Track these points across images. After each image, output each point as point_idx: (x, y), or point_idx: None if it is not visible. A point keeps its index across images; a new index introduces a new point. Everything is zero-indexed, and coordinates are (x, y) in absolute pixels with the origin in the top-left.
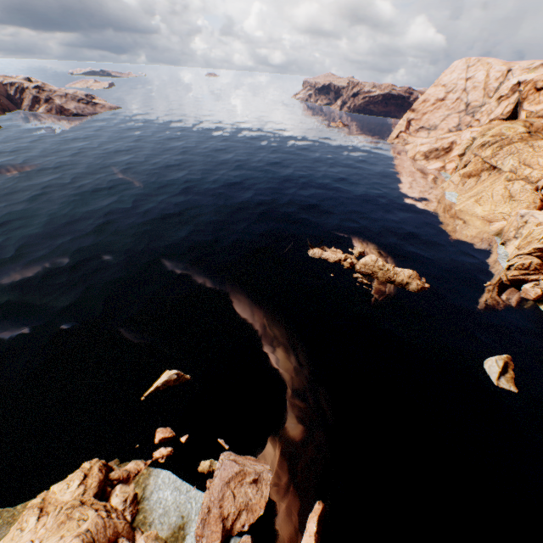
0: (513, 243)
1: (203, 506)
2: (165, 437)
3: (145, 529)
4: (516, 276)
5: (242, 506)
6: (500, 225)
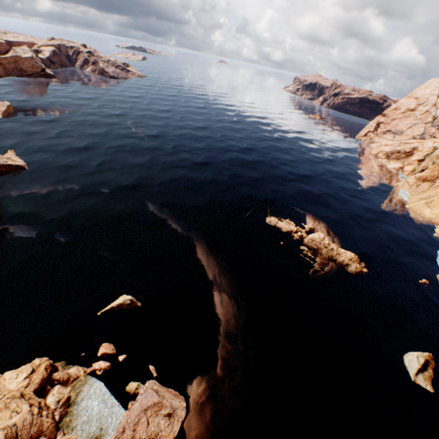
0: None
1: (119, 425)
2: (106, 352)
3: (67, 431)
4: None
5: (152, 435)
6: None
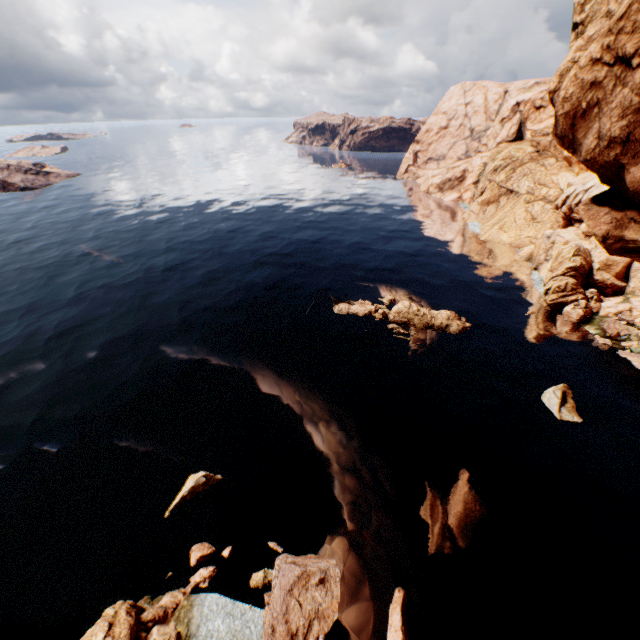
0: (545, 266)
1: (265, 627)
2: (203, 555)
3: None
4: (555, 299)
5: (312, 615)
6: (528, 249)
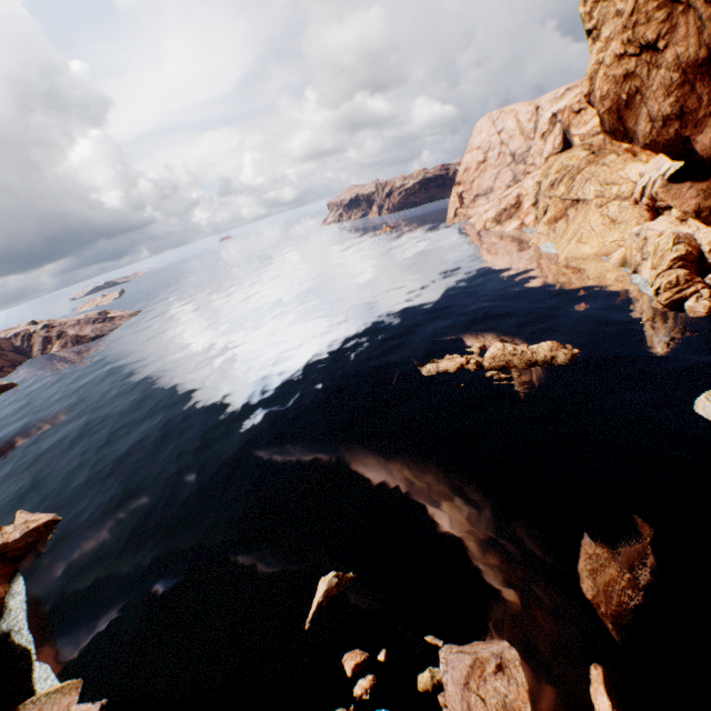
0: (645, 265)
1: None
2: (357, 663)
3: None
4: (670, 297)
5: (499, 710)
6: (619, 254)
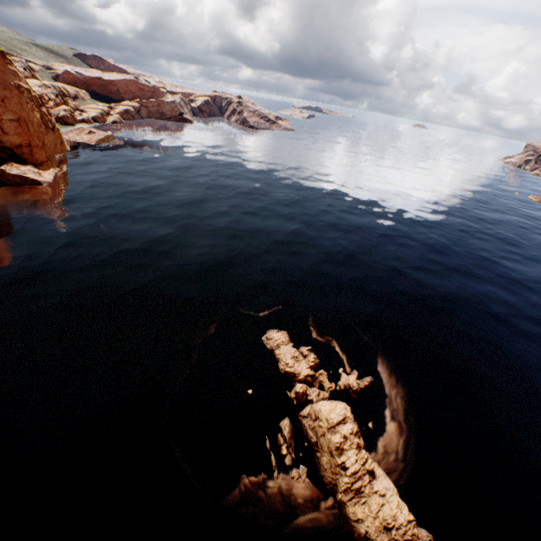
0: None
1: None
2: None
3: None
4: None
5: None
6: None
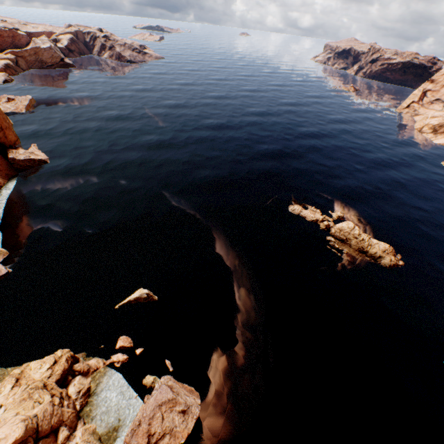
0: None
1: (135, 419)
2: (124, 345)
3: (87, 420)
4: None
5: (167, 430)
6: None
